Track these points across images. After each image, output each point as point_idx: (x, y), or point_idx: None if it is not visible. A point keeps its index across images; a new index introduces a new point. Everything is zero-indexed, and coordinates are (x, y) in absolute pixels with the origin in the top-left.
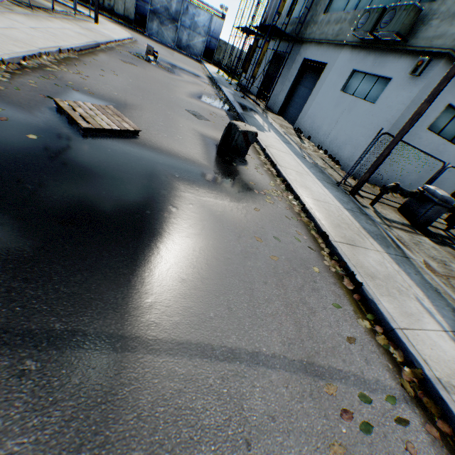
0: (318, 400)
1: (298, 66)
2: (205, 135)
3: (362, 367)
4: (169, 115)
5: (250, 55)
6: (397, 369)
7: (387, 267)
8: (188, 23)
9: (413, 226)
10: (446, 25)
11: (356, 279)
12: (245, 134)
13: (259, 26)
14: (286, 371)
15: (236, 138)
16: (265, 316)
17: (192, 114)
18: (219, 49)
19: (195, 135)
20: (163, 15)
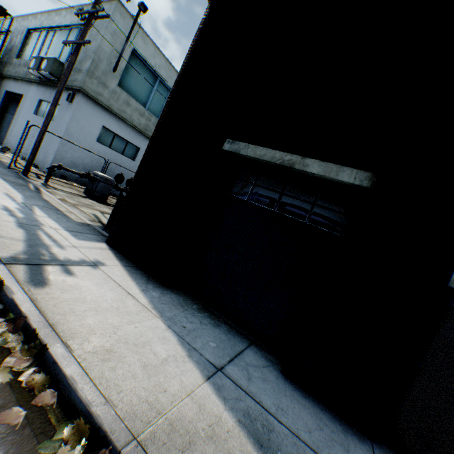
0: None
1: (2, 96)
2: None
3: None
4: None
5: None
6: None
7: None
8: None
9: (89, 197)
10: (78, 75)
11: None
12: None
13: None
14: None
15: None
16: None
17: None
18: None
19: None
20: None
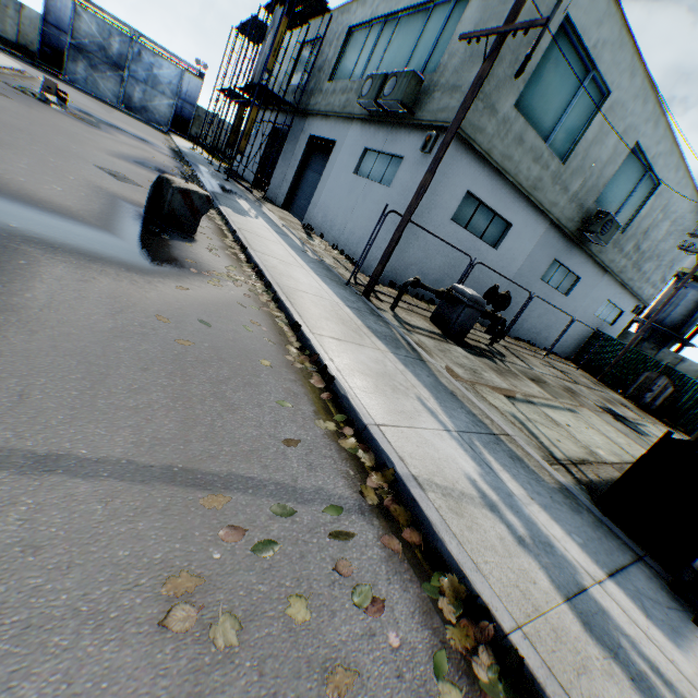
0: (178, 519)
1: (303, 144)
2: (123, 198)
3: (298, 475)
4: (52, 162)
5: (236, 124)
6: (362, 476)
7: (388, 366)
8: (143, 74)
9: (446, 336)
10: (448, 98)
11: (329, 373)
12: (186, 195)
13: (245, 86)
14: (124, 481)
15: (169, 199)
16: (117, 409)
17: (108, 173)
18: (198, 119)
19: (98, 193)
20: (97, 56)
